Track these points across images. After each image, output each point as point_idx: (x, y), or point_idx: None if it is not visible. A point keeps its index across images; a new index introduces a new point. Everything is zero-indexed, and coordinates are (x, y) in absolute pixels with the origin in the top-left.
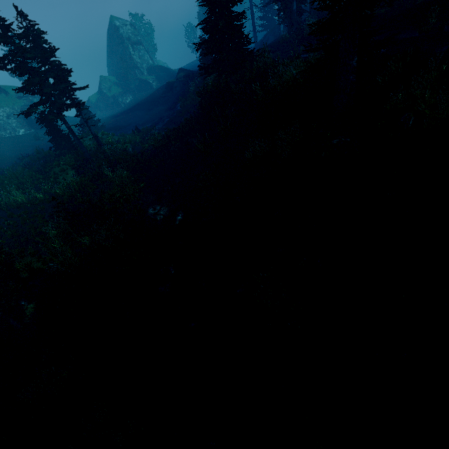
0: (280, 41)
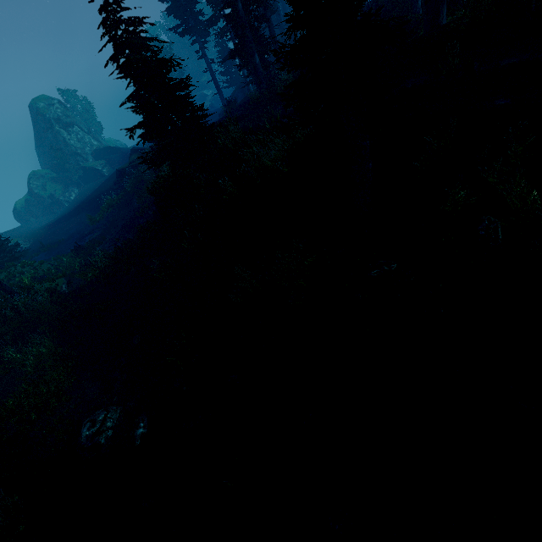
0: (250, 102)
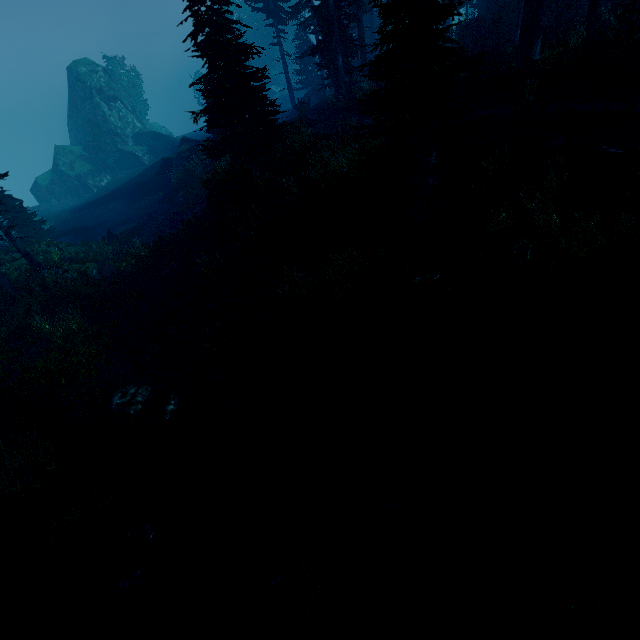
0: (325, 107)
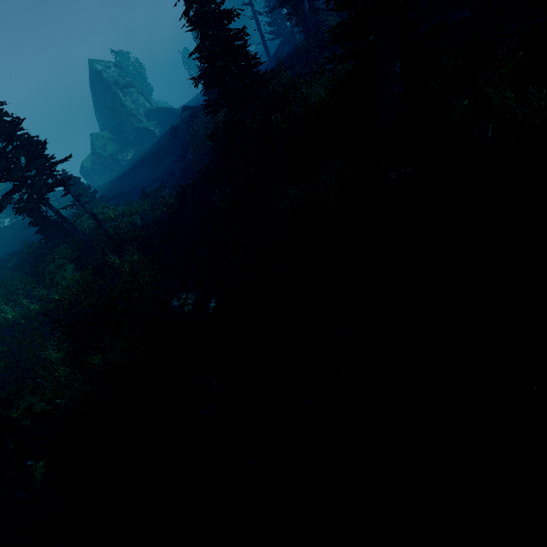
0: (297, 52)
